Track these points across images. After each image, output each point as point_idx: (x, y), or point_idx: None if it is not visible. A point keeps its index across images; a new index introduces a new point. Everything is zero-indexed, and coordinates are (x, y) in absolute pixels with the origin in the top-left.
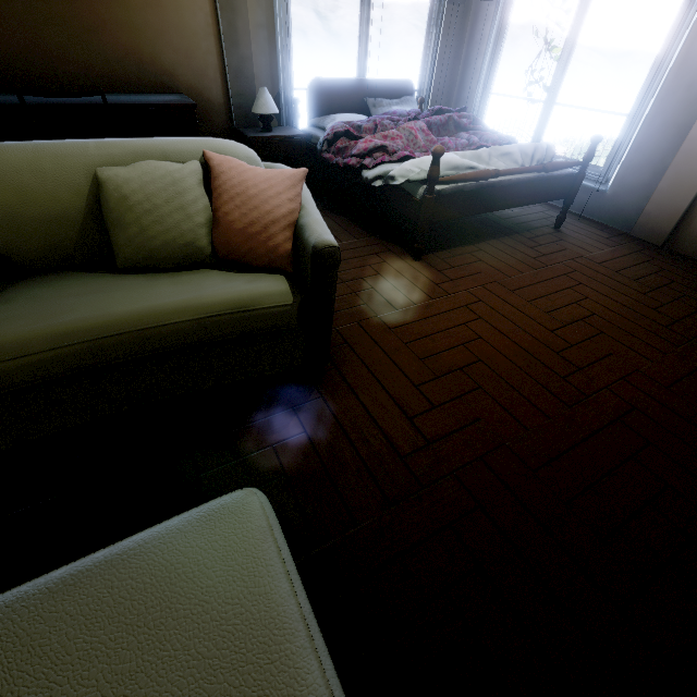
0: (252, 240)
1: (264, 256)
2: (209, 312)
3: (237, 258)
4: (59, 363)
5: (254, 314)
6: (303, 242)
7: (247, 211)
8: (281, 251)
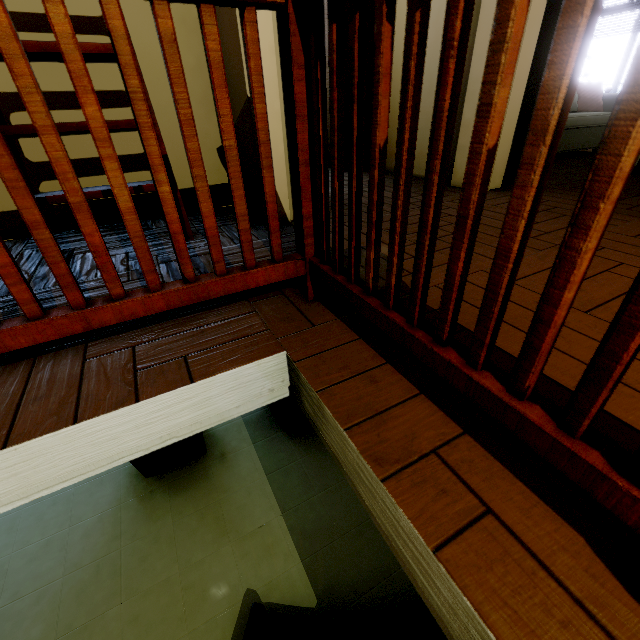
0: (592, 101)
1: (595, 106)
2: (596, 114)
3: (583, 109)
4: (571, 122)
5: (605, 116)
6: (611, 99)
7: (591, 93)
8: (600, 104)
